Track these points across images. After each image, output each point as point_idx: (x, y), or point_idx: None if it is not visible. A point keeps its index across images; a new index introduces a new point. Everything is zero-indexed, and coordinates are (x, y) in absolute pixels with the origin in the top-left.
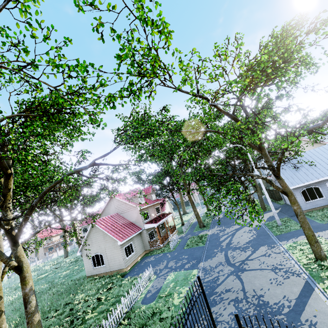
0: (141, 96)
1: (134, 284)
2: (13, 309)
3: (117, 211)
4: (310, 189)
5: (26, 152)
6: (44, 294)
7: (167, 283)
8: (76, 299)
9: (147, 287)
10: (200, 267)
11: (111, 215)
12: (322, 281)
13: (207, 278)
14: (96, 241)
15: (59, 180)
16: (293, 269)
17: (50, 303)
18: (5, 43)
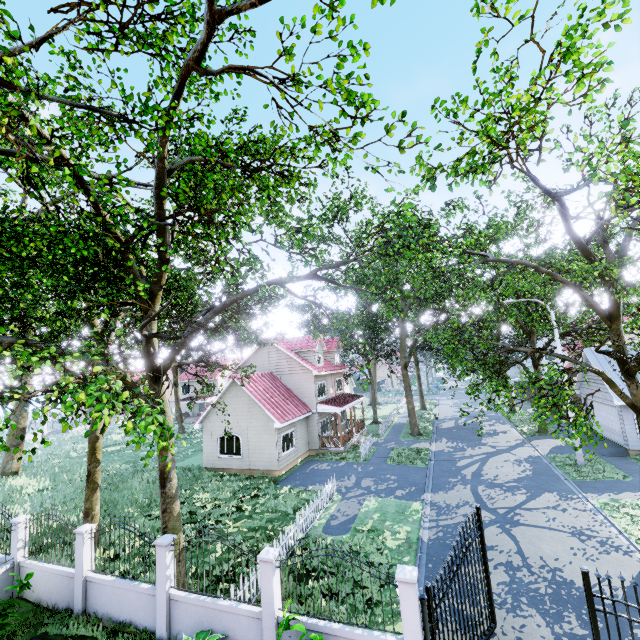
0: (472, 177)
1: (304, 500)
2: (74, 489)
3: (272, 369)
4: None
5: (236, 232)
6: (129, 478)
7: (366, 511)
8: (193, 499)
9: (328, 510)
10: (426, 501)
11: (262, 373)
12: None
13: (445, 521)
14: (234, 411)
15: (251, 290)
16: (616, 541)
17: (150, 494)
18: (235, 27)
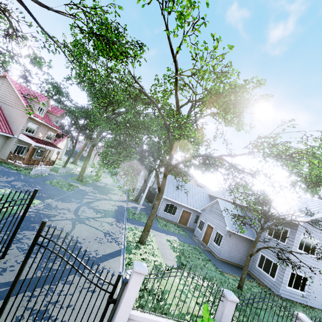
0: None
1: None
2: None
3: None
4: (172, 206)
5: None
6: None
7: None
8: None
9: None
10: (46, 202)
11: None
12: (129, 254)
13: (45, 211)
14: None
15: None
16: (119, 239)
17: None
18: None
